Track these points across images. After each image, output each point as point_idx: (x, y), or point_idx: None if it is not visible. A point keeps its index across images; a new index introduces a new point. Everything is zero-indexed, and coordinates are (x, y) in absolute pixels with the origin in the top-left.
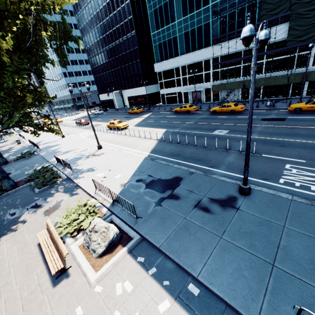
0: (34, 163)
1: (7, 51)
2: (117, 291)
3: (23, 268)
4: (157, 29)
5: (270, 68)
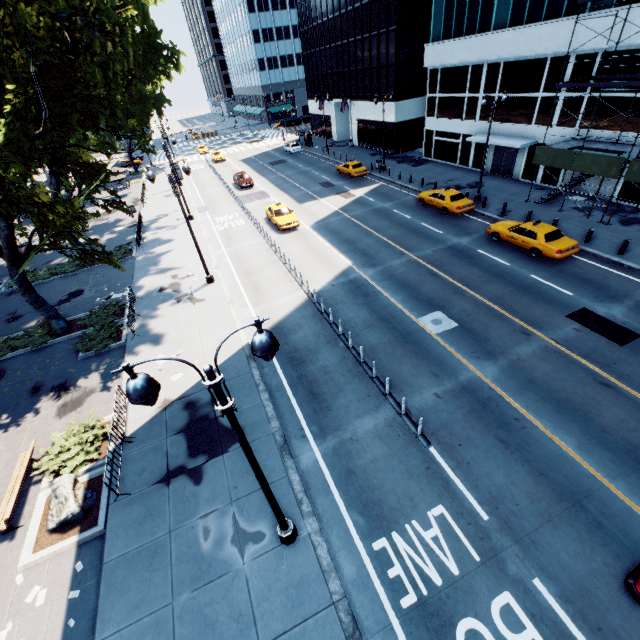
0: (118, 280)
1: (1, 147)
2: (30, 595)
3: None
4: None
5: None
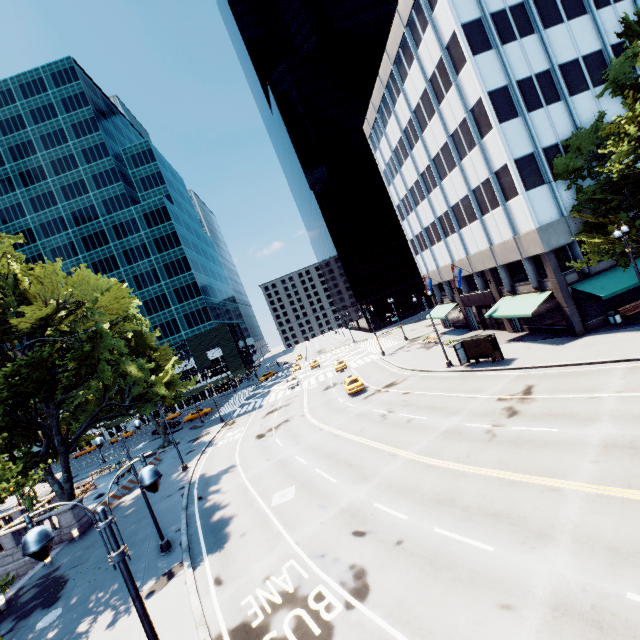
0: None
1: None
2: None
3: None
4: None
5: None
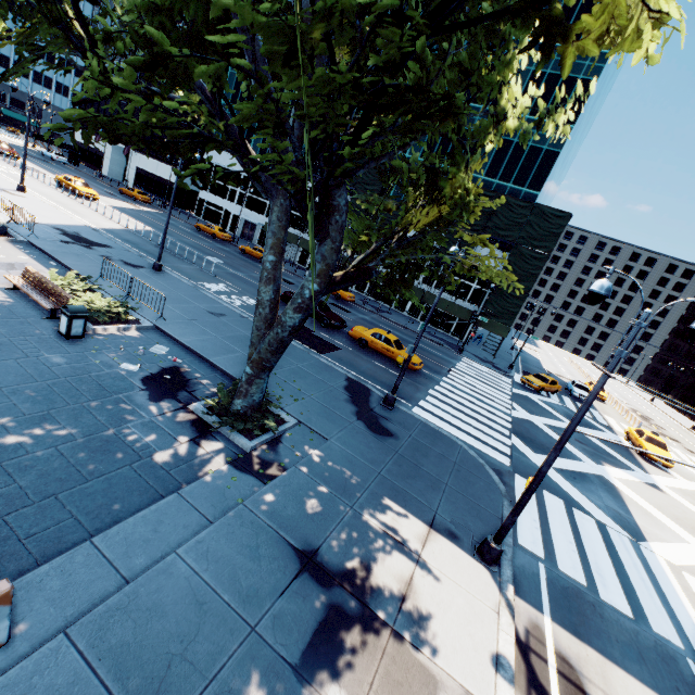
0: None
1: None
2: None
3: None
4: (232, 102)
5: None
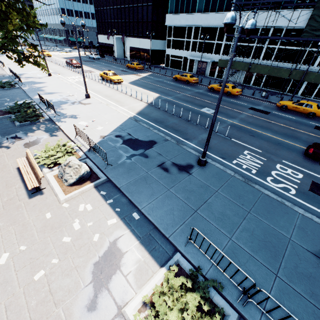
0: (15, 96)
1: None
2: (80, 208)
3: (3, 183)
4: None
5: (280, 56)
